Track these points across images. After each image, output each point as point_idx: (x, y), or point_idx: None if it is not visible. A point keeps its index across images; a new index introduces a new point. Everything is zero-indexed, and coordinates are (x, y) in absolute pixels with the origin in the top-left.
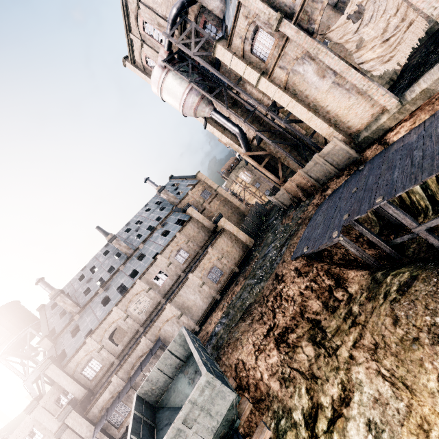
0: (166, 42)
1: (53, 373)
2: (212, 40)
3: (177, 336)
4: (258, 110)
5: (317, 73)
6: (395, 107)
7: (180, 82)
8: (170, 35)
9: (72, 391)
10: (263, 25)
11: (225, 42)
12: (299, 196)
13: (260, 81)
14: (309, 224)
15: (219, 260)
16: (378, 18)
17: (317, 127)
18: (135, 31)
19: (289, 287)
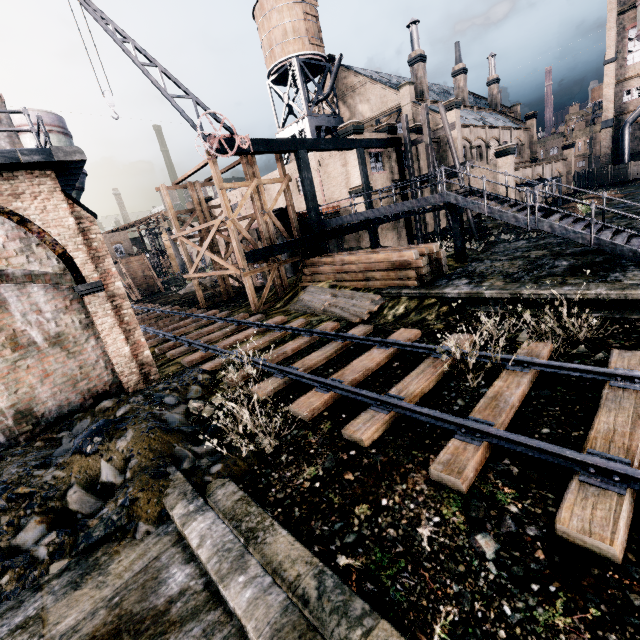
0: None
1: (457, 119)
2: None
3: None
4: None
5: None
6: None
7: None
8: None
9: (459, 153)
10: None
11: None
12: None
13: None
14: None
15: (561, 176)
16: None
17: None
18: None
19: None
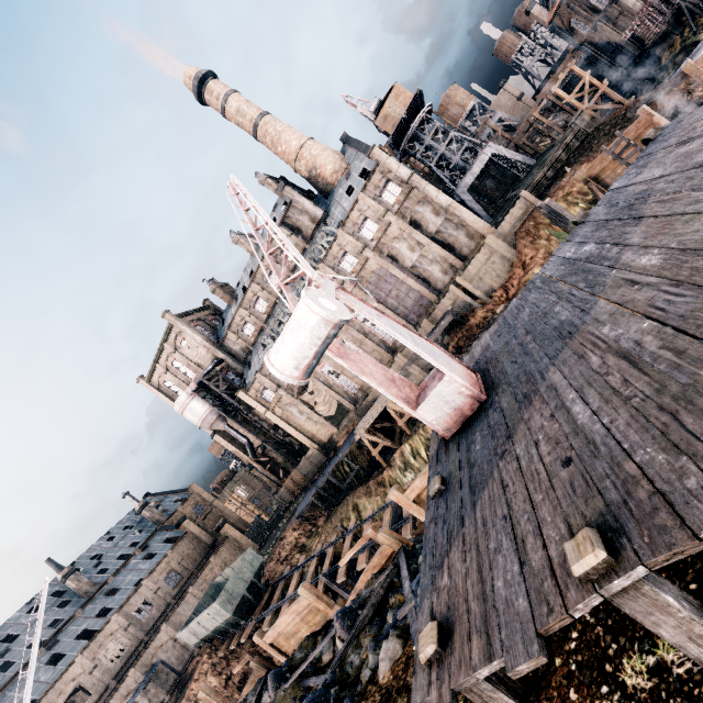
0: (198, 380)
1: None
2: (234, 384)
3: (209, 589)
4: (264, 427)
5: (299, 412)
6: (337, 431)
7: (203, 405)
8: (205, 379)
9: None
10: (269, 387)
11: (245, 389)
12: (297, 491)
13: (267, 412)
14: (301, 504)
15: (222, 569)
16: (320, 396)
17: (303, 440)
18: (163, 363)
19: (289, 537)
